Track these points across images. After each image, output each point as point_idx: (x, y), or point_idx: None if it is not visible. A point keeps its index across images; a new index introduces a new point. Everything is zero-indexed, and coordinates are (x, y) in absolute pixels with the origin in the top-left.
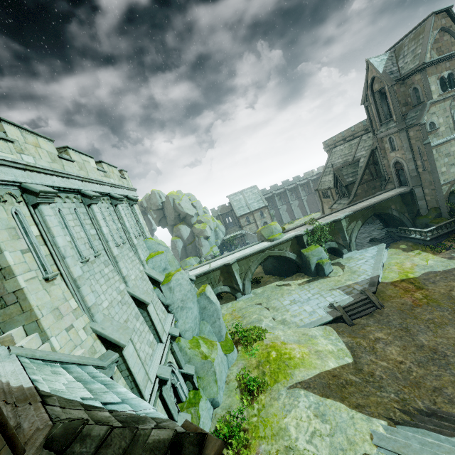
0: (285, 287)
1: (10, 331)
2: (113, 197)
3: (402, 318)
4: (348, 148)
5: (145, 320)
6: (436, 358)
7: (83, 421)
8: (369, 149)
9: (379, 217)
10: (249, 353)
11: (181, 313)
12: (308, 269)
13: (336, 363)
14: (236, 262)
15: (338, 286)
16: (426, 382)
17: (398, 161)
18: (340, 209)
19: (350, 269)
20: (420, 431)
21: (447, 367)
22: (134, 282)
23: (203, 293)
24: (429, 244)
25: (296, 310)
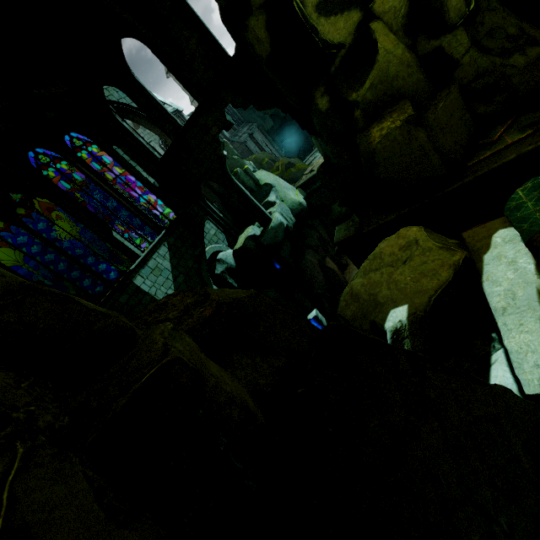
0: None
1: None
2: None
3: None
4: None
5: None
6: None
7: None
8: None
9: None
10: None
11: None
12: None
13: None
14: None
15: None
16: None
17: None
18: None
19: None
20: None
21: None
22: None
23: None
24: None
25: None
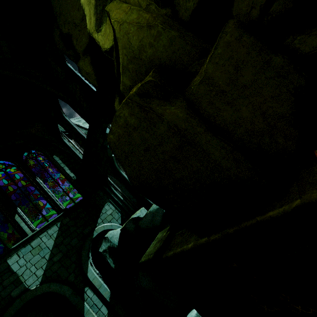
0: None
1: None
2: None
3: None
4: None
5: None
6: None
7: None
8: None
9: None
10: None
11: None
12: None
13: None
14: None
15: None
16: None
17: None
18: None
19: None
20: None
21: None
22: None
23: None
24: None
25: None
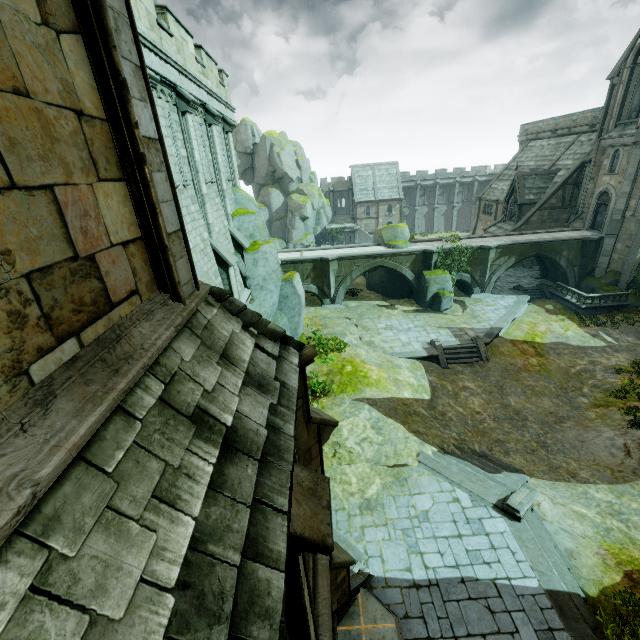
0: (386, 309)
1: None
2: (209, 112)
3: (503, 377)
4: (551, 148)
5: (223, 282)
6: (515, 419)
7: (230, 293)
8: (580, 159)
9: (541, 263)
10: (322, 360)
11: (260, 293)
12: (422, 297)
13: (412, 395)
14: (336, 260)
15: (450, 326)
16: (493, 434)
17: (607, 192)
18: (496, 234)
19: (472, 312)
20: (464, 463)
21: (521, 429)
22: (217, 236)
23: (290, 280)
24: (581, 314)
25: (390, 336)
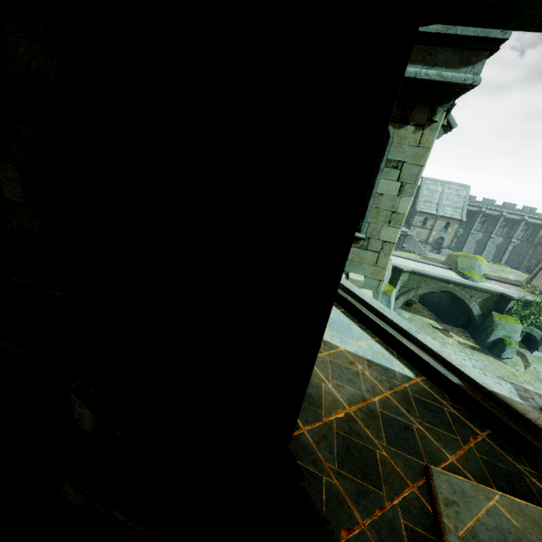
0: (440, 333)
1: (355, 275)
2: None
3: None
4: None
5: None
6: None
7: None
8: None
9: None
10: None
11: None
12: (482, 336)
13: None
14: (408, 273)
15: (512, 380)
16: None
17: None
18: None
19: (536, 373)
20: None
21: None
22: None
23: (389, 294)
24: None
25: None
